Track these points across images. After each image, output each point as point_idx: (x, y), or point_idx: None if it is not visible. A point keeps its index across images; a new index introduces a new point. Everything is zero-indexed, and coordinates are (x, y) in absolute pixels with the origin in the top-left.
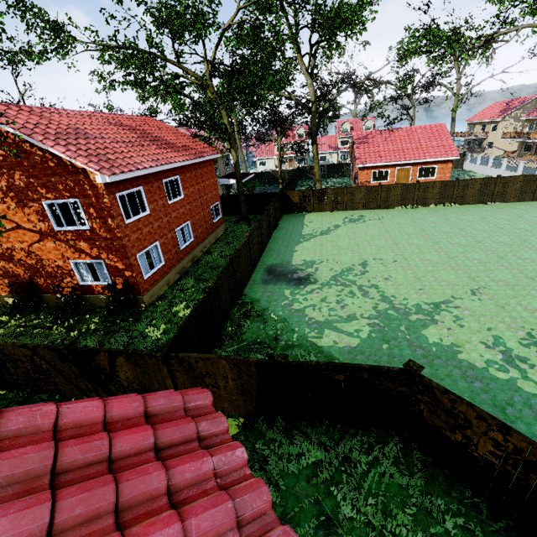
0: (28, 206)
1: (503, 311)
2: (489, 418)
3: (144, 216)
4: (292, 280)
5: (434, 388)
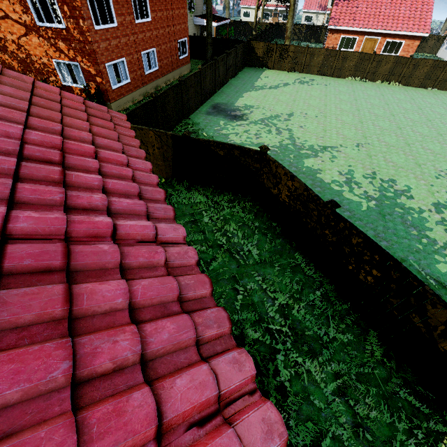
0: None
1: (368, 159)
2: (288, 172)
3: (112, 28)
4: (229, 116)
5: (270, 161)
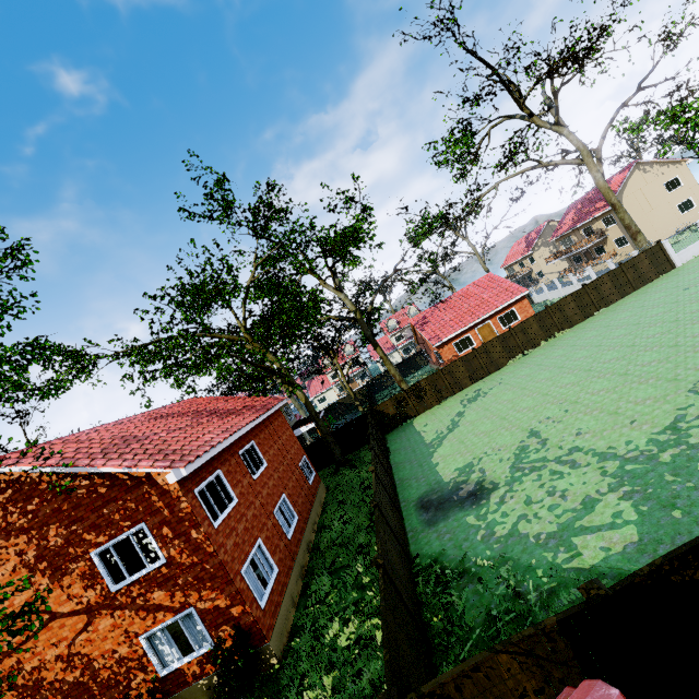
0: (68, 573)
1: None
2: None
3: (233, 508)
4: (464, 501)
5: None
